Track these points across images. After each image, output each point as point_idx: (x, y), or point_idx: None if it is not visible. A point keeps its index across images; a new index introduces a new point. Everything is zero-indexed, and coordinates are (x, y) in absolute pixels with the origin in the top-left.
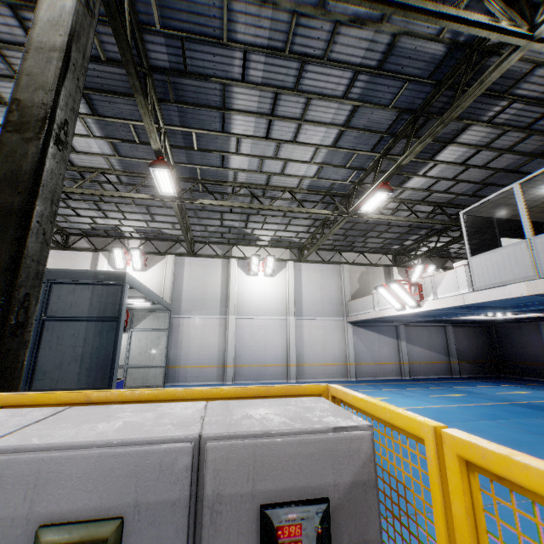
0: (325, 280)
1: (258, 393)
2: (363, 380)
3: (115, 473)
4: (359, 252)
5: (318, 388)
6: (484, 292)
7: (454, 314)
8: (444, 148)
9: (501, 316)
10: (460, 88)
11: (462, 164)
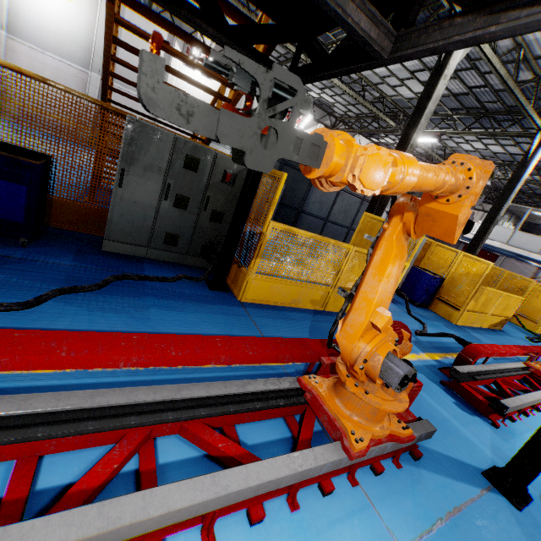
0: None
1: None
2: None
3: None
4: None
5: None
6: None
7: None
8: None
9: None
10: None
11: None
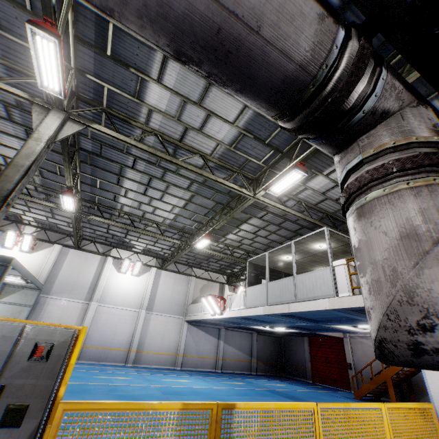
0: (177, 285)
1: (56, 325)
2: (186, 369)
3: (2, 327)
4: (205, 269)
5: (80, 327)
6: (248, 310)
7: (248, 324)
8: (242, 223)
9: (279, 329)
10: (237, 203)
11: (254, 233)
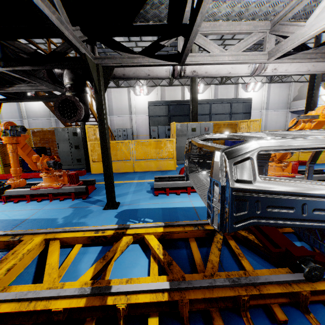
0: (281, 91)
1: None
2: None
3: None
4: (301, 74)
5: None
6: None
7: None
8: None
9: None
10: None
11: None
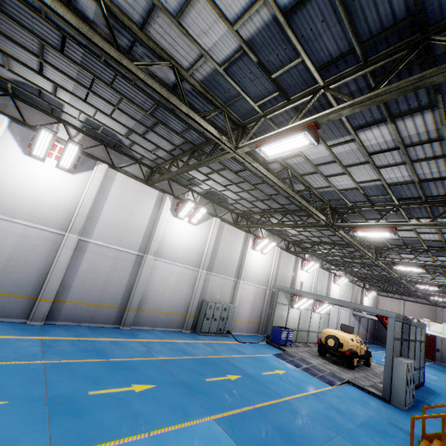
0: (349, 290)
1: None
2: None
3: None
4: (358, 278)
5: None
6: None
7: None
8: None
9: None
10: None
11: None
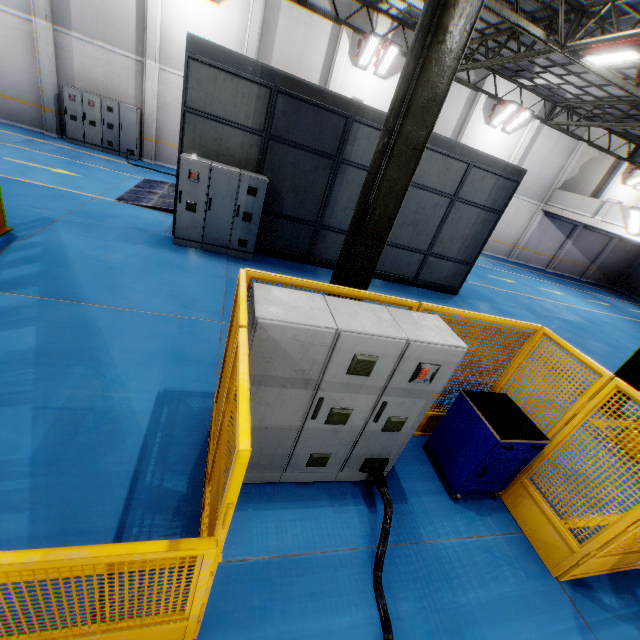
0: (553, 156)
1: None
2: (518, 263)
3: None
4: (608, 130)
5: None
6: None
7: None
8: None
9: None
10: None
11: None
